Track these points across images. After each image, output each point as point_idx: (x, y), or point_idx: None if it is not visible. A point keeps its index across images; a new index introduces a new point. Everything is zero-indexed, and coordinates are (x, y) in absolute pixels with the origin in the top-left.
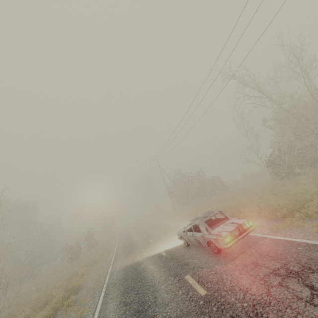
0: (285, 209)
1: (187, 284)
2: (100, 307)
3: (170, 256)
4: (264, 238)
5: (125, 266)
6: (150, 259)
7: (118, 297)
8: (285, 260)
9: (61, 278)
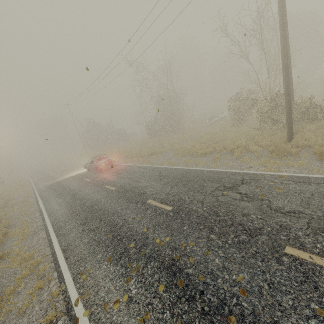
0: (135, 154)
1: (84, 180)
2: (40, 196)
3: (78, 175)
4: (120, 164)
5: (48, 184)
6: (66, 178)
7: (50, 192)
8: (118, 169)
9: None
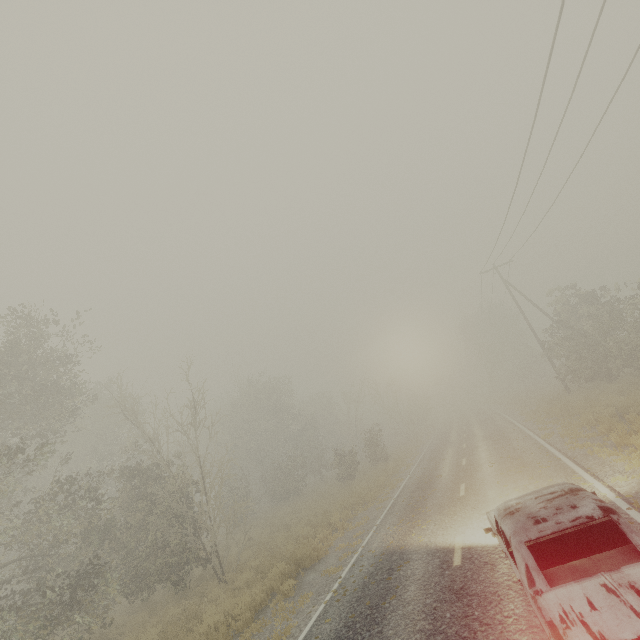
0: None
1: None
2: None
3: (462, 577)
4: None
5: (386, 547)
6: (426, 557)
7: None
8: None
9: (314, 518)
